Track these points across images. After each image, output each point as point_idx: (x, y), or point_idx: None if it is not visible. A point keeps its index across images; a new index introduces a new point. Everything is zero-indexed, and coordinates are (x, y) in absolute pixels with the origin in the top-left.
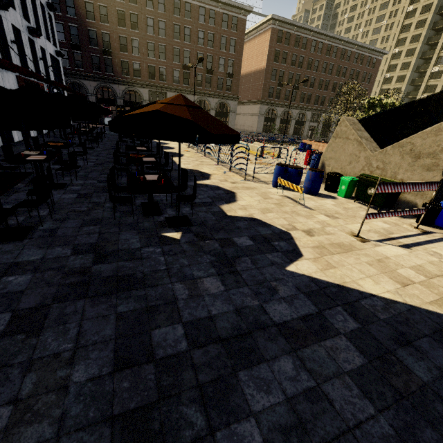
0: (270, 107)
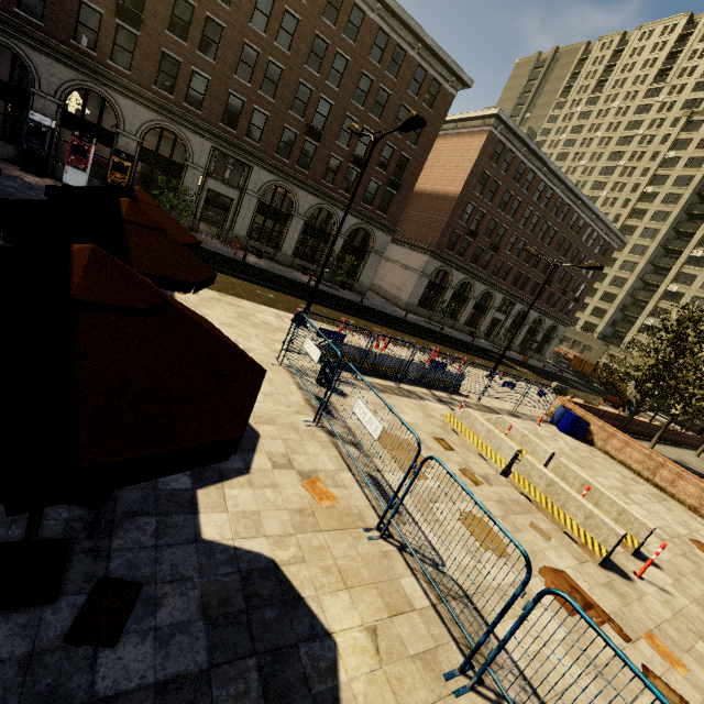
0: (444, 266)
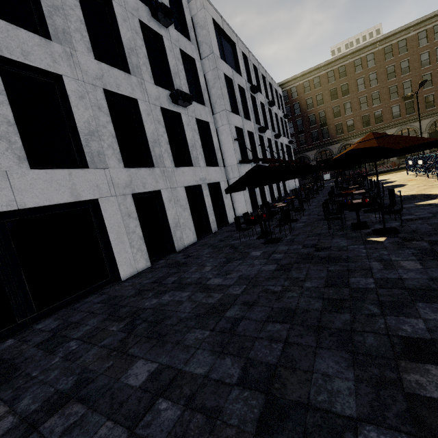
0: None
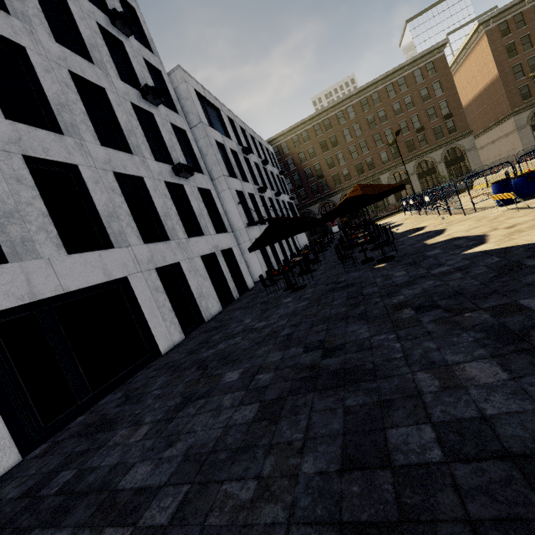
0: (533, 110)
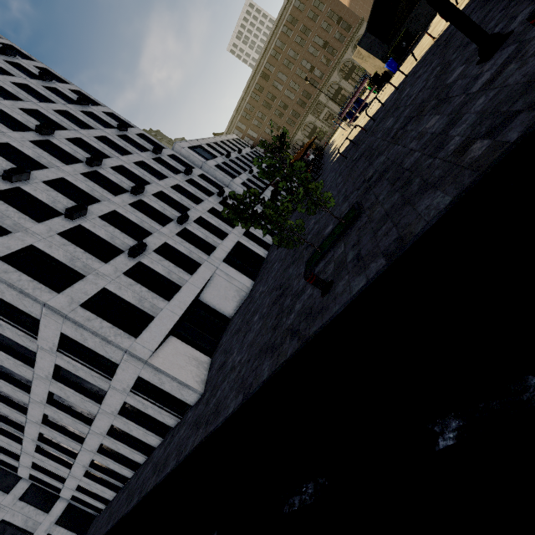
0: None
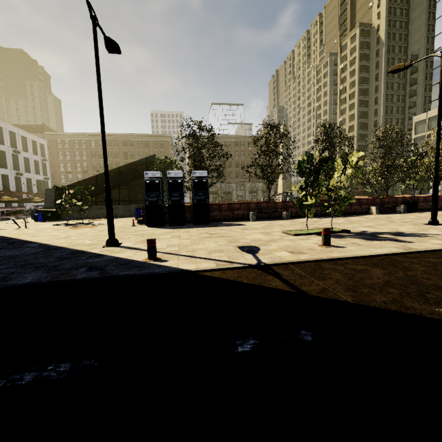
0: None
